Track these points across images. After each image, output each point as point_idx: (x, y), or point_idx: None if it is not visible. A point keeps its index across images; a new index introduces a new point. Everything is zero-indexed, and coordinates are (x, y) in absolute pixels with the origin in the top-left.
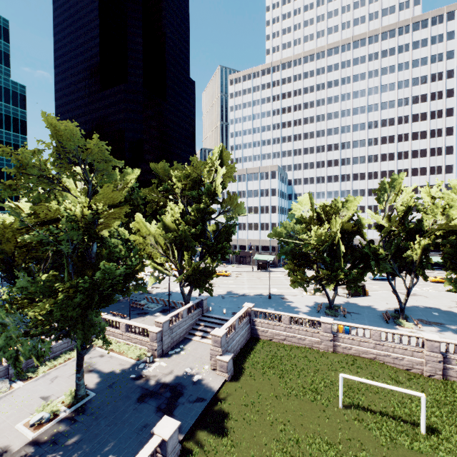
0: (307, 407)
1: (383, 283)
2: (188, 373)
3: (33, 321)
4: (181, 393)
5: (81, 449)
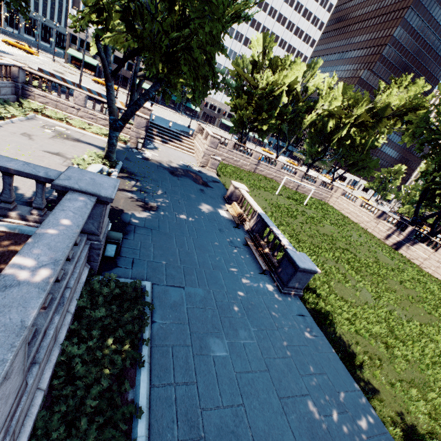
0: (265, 193)
1: None
2: (185, 165)
3: None
4: (199, 176)
5: (175, 197)
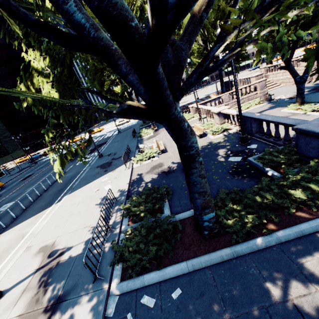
0: None
1: None
2: None
3: None
4: None
5: None
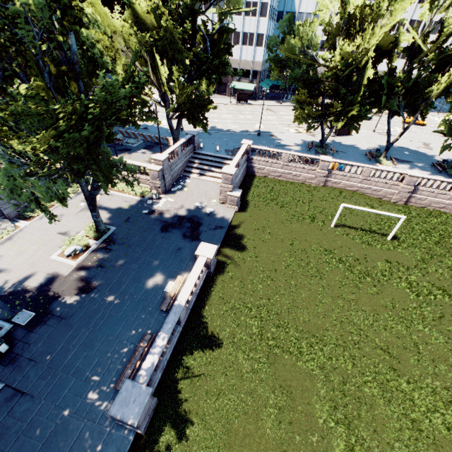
0: (307, 228)
1: (362, 123)
2: (199, 207)
3: (34, 160)
4: (200, 223)
5: (129, 269)
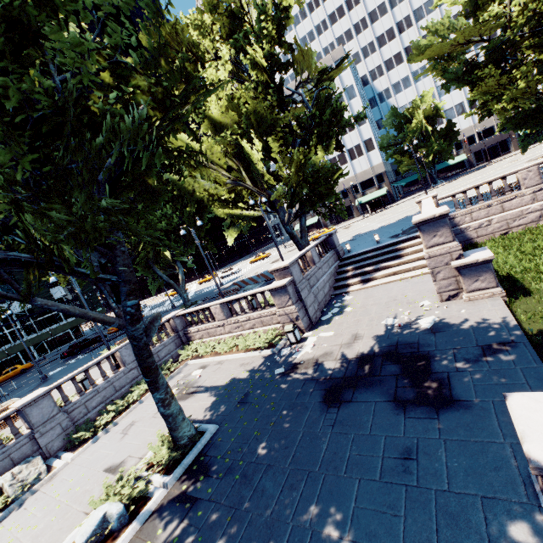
0: None
1: None
2: (394, 324)
3: None
4: (425, 356)
5: None
